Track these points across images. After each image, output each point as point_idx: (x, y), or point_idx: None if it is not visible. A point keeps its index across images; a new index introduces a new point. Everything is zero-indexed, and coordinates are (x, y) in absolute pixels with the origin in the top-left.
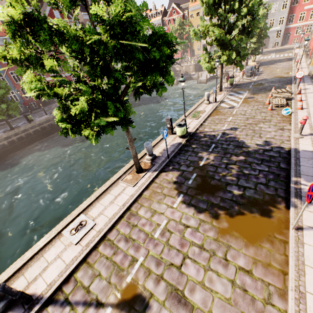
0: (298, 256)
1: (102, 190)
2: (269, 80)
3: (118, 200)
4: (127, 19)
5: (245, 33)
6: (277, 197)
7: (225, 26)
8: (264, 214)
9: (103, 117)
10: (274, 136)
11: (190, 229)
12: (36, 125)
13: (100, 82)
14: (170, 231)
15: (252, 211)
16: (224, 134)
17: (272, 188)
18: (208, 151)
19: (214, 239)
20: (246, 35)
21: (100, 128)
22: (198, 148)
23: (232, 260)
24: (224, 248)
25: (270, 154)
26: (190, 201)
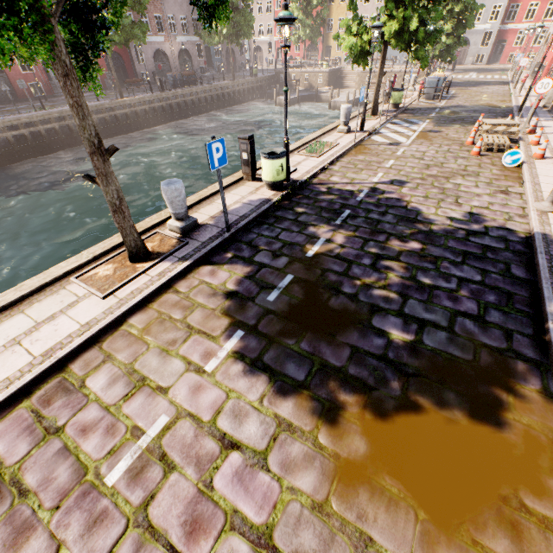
0: None
1: (3, 303)
2: (470, 109)
3: (37, 335)
4: None
5: None
6: (513, 358)
7: None
8: (482, 415)
9: None
10: (488, 205)
11: (239, 455)
12: None
13: None
14: (168, 459)
15: (444, 399)
16: (374, 191)
17: (497, 329)
18: (333, 223)
19: (314, 507)
20: None
21: None
22: (309, 215)
23: None
24: (347, 549)
25: (484, 243)
26: (262, 353)
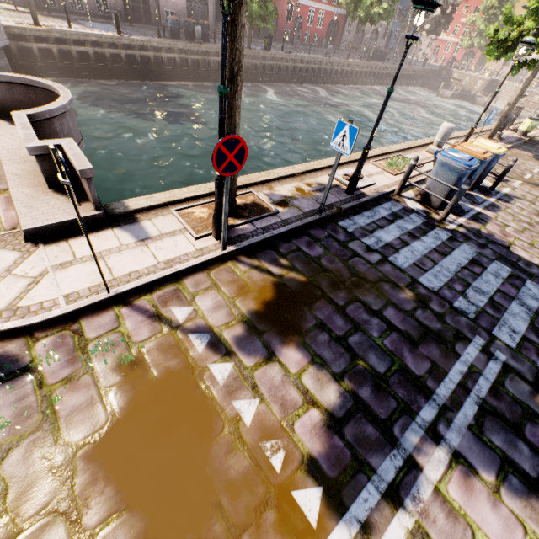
0: None
1: (461, 135)
2: None
3: None
4: None
5: None
6: None
7: None
8: None
9: None
10: None
11: None
12: (274, 59)
13: None
14: None
15: None
16: None
17: None
18: None
19: None
20: None
21: None
22: None
23: None
24: None
25: None
26: None
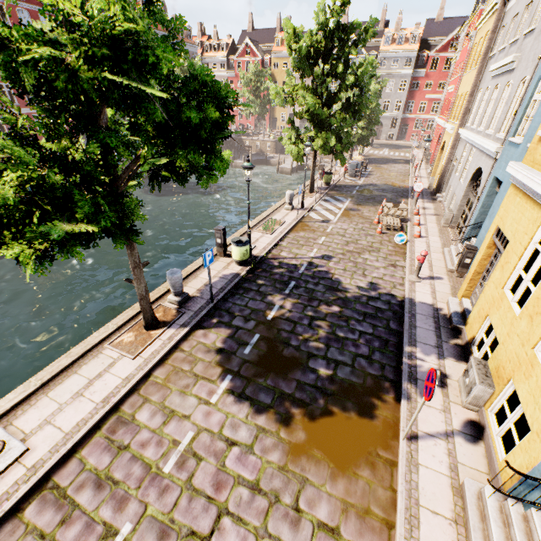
0: (410, 490)
1: (61, 367)
2: (380, 187)
3: (94, 389)
4: (127, 34)
5: (351, 113)
6: (383, 380)
7: (323, 95)
8: (364, 413)
9: (62, 221)
10: (383, 276)
11: (238, 448)
12: None
13: (68, 146)
14: (198, 455)
15: (346, 406)
16: (311, 265)
17: (378, 364)
18: (284, 293)
19: (280, 468)
20: (351, 116)
21: (50, 243)
22: (267, 286)
23: (307, 509)
24: (296, 484)
25: (377, 306)
26: (244, 389)
